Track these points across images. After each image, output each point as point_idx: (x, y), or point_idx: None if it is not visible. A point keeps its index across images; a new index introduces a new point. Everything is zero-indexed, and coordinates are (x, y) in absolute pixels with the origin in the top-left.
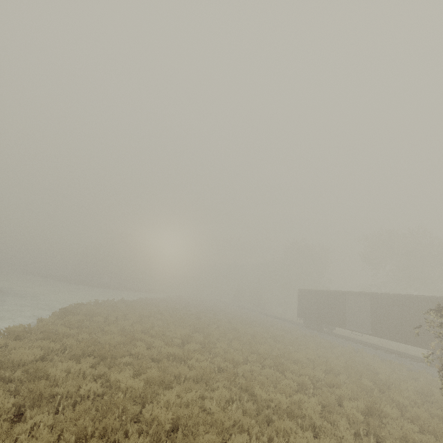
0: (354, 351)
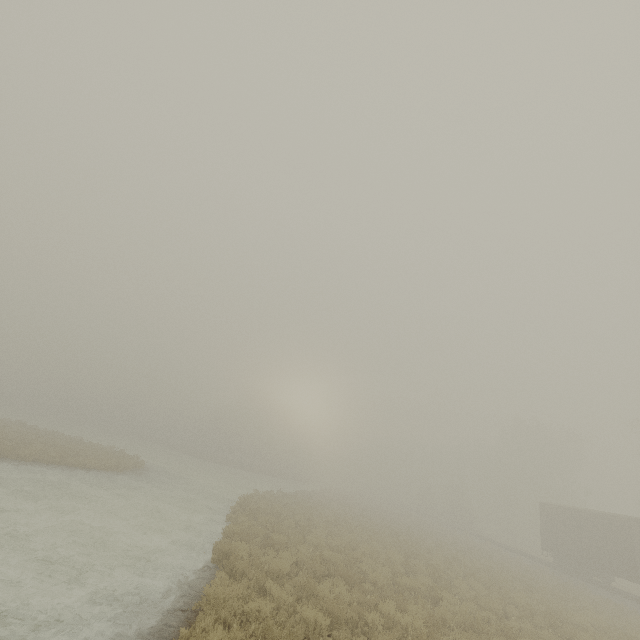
0: None
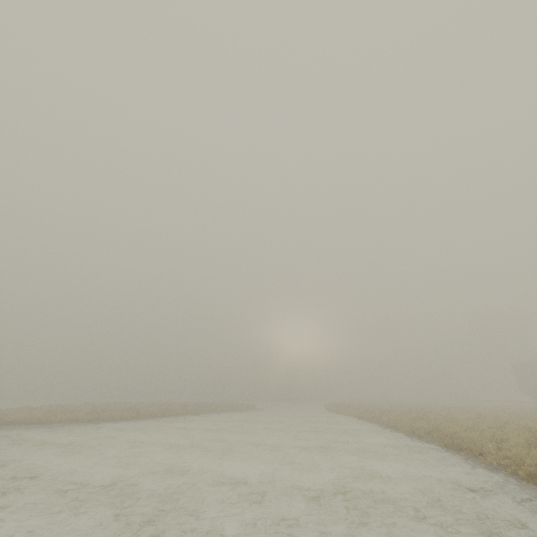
0: None
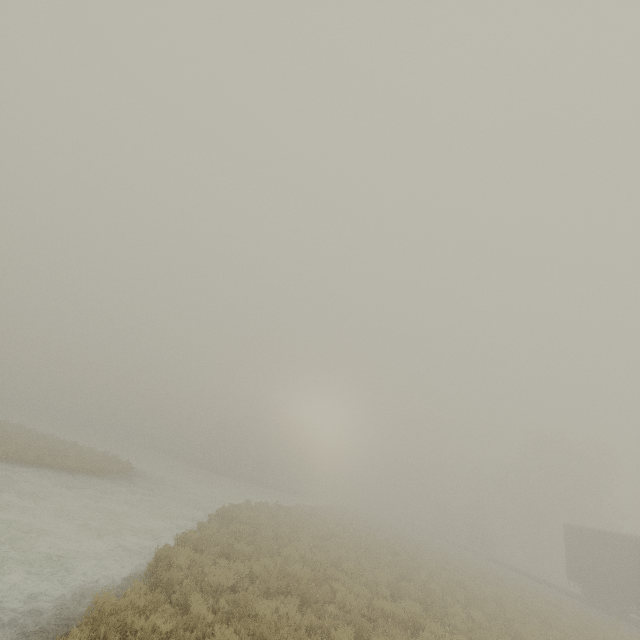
0: None
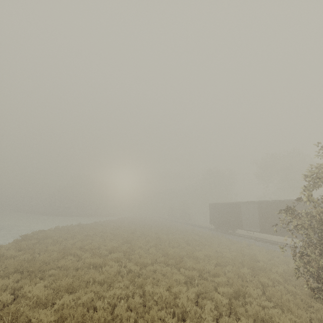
0: (247, 246)
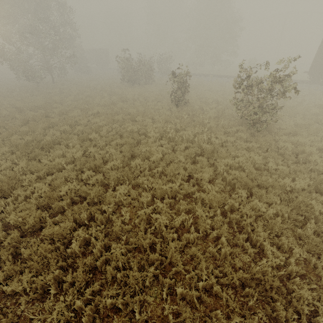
0: None
